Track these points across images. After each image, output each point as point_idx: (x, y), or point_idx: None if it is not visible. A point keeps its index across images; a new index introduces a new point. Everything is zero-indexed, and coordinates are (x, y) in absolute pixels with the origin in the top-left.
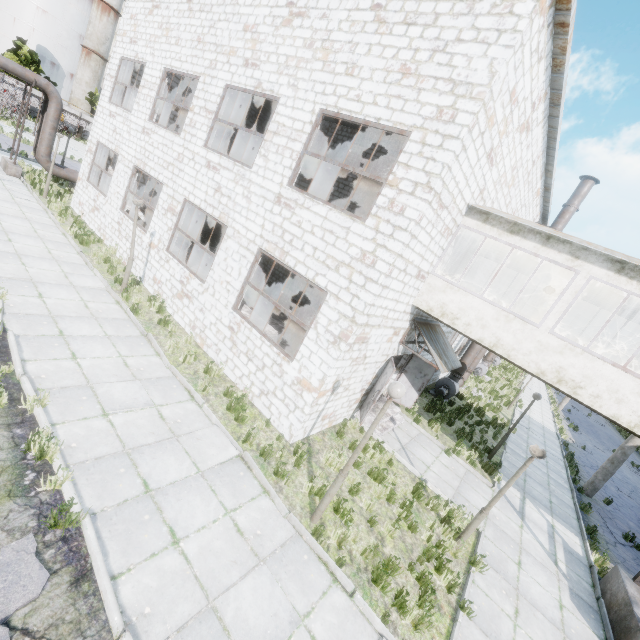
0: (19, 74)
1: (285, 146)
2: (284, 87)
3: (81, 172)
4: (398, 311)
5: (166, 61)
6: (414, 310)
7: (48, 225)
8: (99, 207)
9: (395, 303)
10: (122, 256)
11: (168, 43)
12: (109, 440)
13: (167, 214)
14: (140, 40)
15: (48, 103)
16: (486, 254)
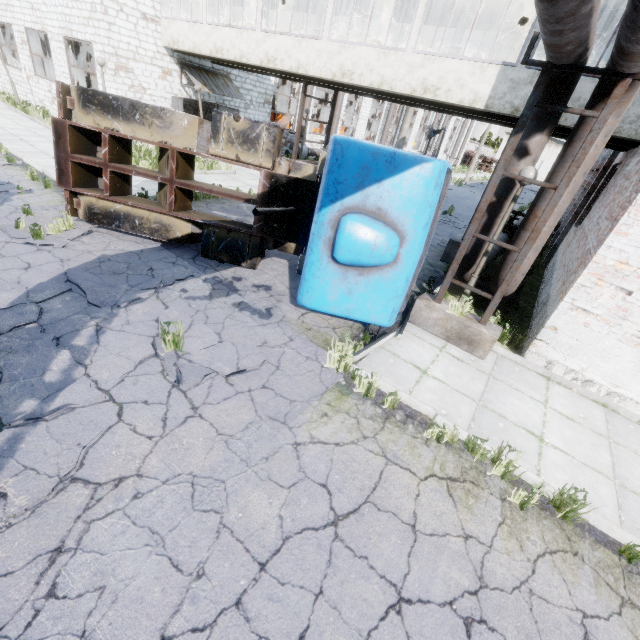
0: None
1: None
2: None
3: None
4: (149, 50)
5: None
6: (173, 54)
7: None
8: None
9: (138, 41)
10: (21, 99)
11: None
12: (5, 132)
13: (23, 47)
14: None
15: None
16: (227, 2)
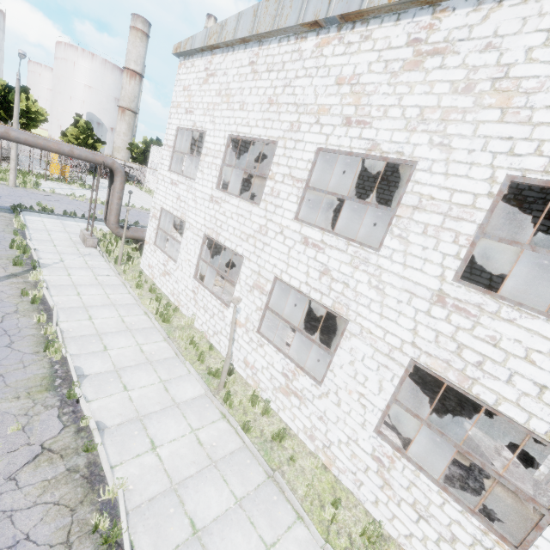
0: (90, 160)
1: (440, 226)
2: (422, 147)
3: (147, 236)
4: None
5: (230, 127)
6: None
7: (130, 305)
8: (170, 272)
9: None
10: (201, 327)
11: (230, 109)
12: None
13: (253, 291)
14: (196, 109)
15: (113, 177)
16: None
